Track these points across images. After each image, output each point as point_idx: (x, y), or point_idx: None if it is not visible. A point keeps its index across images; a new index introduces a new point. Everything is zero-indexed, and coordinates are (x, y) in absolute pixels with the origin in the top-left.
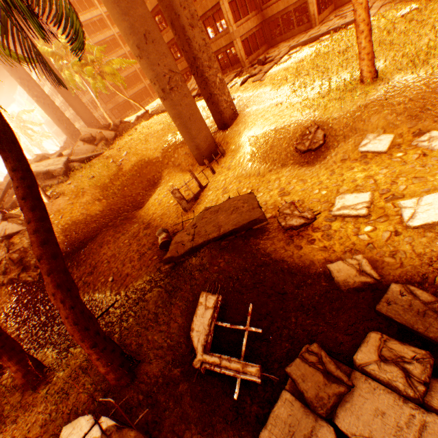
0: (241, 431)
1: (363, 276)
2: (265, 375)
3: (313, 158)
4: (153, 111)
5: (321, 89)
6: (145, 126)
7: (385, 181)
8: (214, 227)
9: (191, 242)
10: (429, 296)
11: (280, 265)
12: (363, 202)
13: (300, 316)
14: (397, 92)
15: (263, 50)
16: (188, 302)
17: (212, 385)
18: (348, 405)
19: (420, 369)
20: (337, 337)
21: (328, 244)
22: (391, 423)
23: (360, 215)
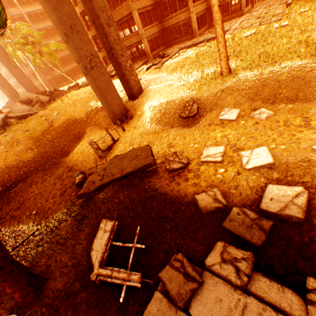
0: None
1: (216, 202)
2: (145, 280)
3: (191, 122)
4: (82, 84)
5: (197, 77)
6: (74, 94)
7: (234, 138)
8: (119, 170)
9: (101, 181)
10: (255, 215)
11: (164, 197)
12: (219, 152)
13: (174, 233)
14: (241, 82)
15: (163, 48)
16: (92, 228)
17: (105, 293)
18: (198, 297)
19: (246, 265)
20: (196, 247)
21: (197, 181)
22: (225, 307)
23: (217, 161)
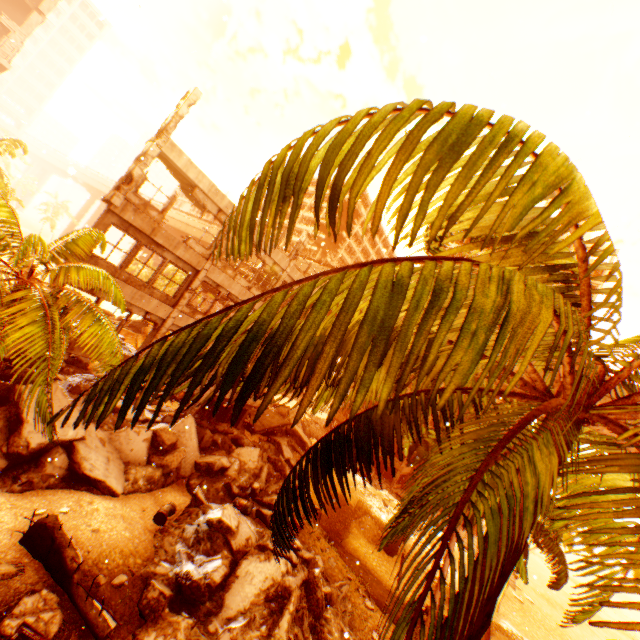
0: None
1: None
2: None
3: None
4: None
5: None
6: None
7: None
8: None
9: None
10: None
11: None
12: None
13: None
14: (509, 630)
15: (399, 485)
16: None
17: None
18: None
19: None
20: None
21: None
22: None
23: None
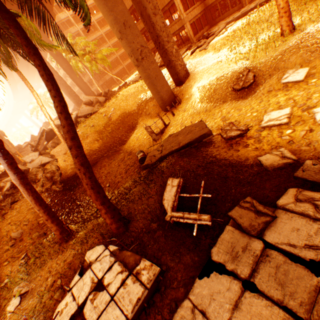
0: (199, 254)
1: (284, 159)
2: (214, 222)
3: (246, 93)
4: (130, 83)
5: (250, 46)
6: (125, 91)
7: (302, 99)
8: (175, 143)
9: (160, 154)
10: None
11: (223, 162)
12: (284, 114)
13: (238, 188)
14: (310, 36)
15: (206, 29)
16: (160, 187)
17: (178, 231)
18: (272, 228)
19: None
20: (264, 193)
21: (259, 146)
22: (303, 234)
23: (282, 123)
